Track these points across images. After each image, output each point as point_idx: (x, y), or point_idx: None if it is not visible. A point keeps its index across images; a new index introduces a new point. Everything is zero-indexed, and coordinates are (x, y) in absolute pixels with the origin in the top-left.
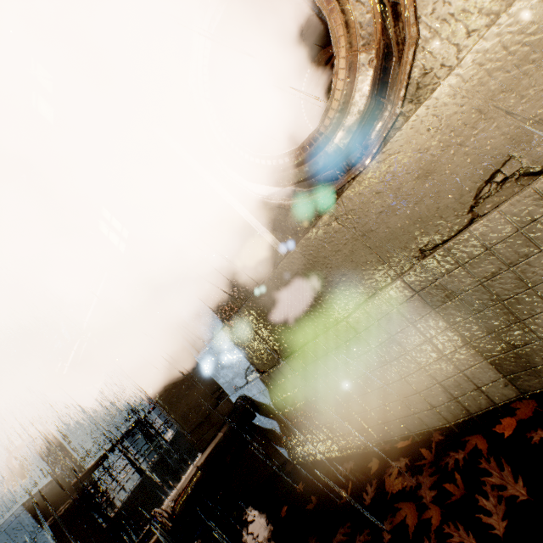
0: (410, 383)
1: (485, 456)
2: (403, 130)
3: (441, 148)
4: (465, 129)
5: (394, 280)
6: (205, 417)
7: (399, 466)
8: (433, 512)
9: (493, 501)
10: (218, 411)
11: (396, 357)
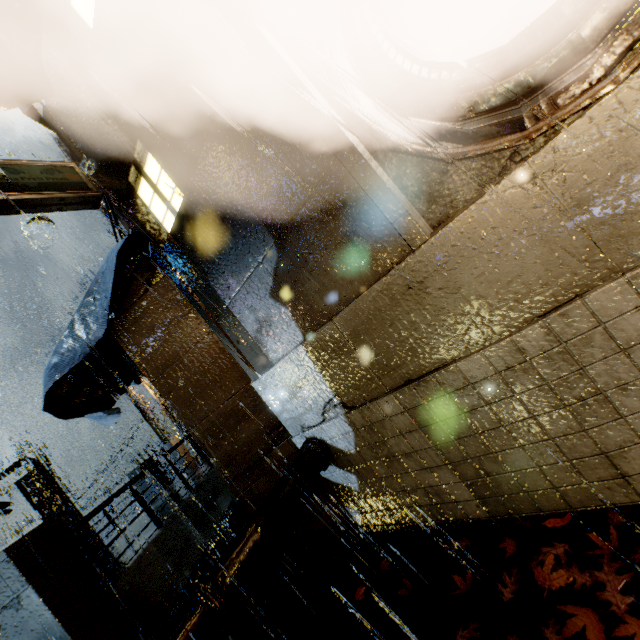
0: (594, 438)
1: None
2: None
3: None
4: None
5: (610, 280)
6: (256, 461)
7: (555, 552)
8: (637, 628)
9: None
10: (274, 456)
11: (582, 399)
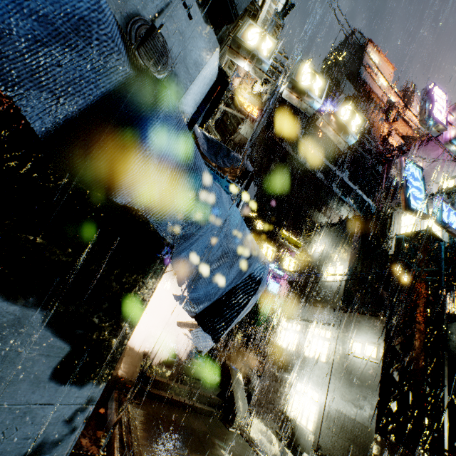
0: None
1: None
2: None
3: None
4: None
5: None
6: None
7: None
8: None
9: None
10: None
11: None
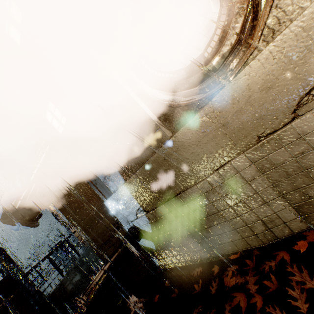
0: (242, 219)
1: (289, 264)
2: (257, 58)
3: (280, 71)
4: (297, 59)
5: (239, 155)
6: (108, 239)
7: (232, 270)
8: (257, 299)
9: (297, 292)
10: (116, 236)
11: (236, 203)
